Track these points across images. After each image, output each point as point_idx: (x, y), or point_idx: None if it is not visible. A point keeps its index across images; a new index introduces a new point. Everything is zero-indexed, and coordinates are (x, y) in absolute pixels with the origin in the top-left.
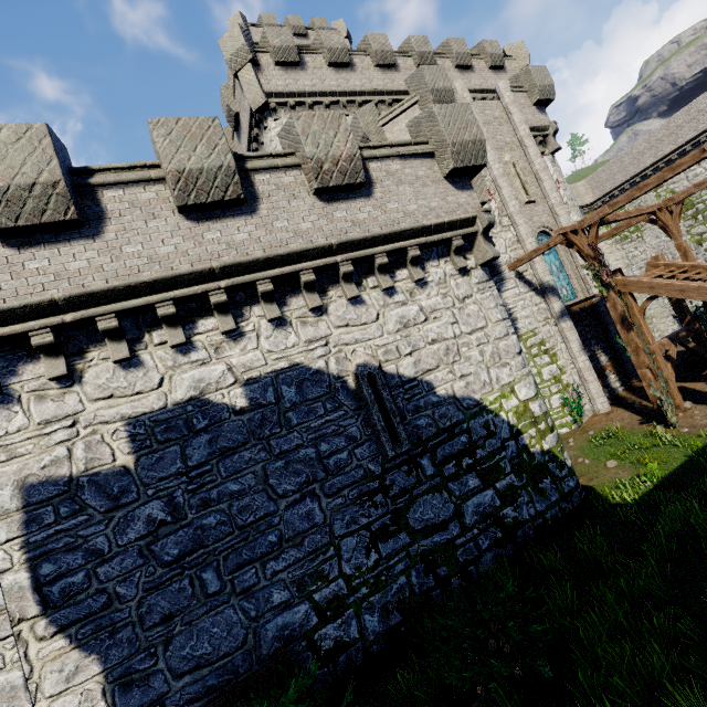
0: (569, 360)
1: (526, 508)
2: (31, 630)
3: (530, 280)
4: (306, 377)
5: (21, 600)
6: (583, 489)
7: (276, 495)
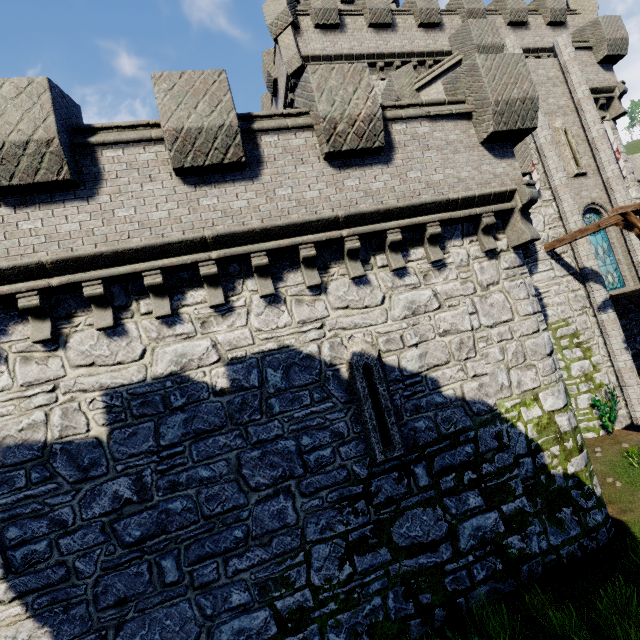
0: (606, 357)
1: (536, 540)
2: None
3: (569, 262)
4: (295, 361)
5: None
6: (612, 524)
7: (248, 487)
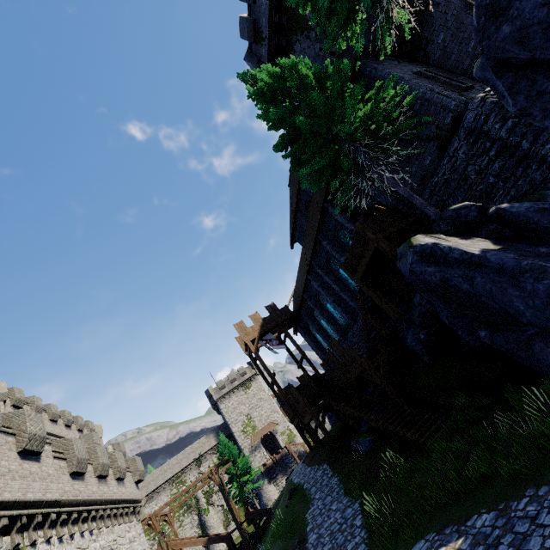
0: None
1: None
2: None
3: None
4: None
5: None
6: None
7: None
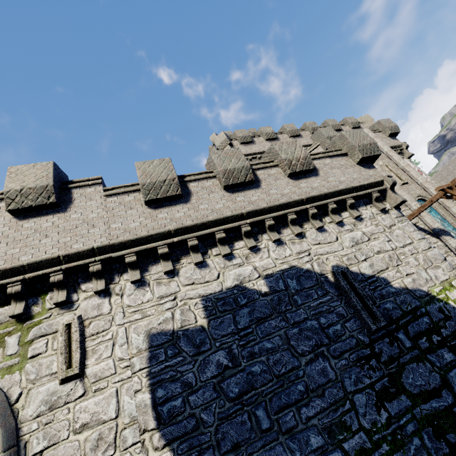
0: None
1: None
2: (150, 440)
3: (423, 227)
4: (301, 274)
5: (145, 414)
6: None
7: (297, 353)
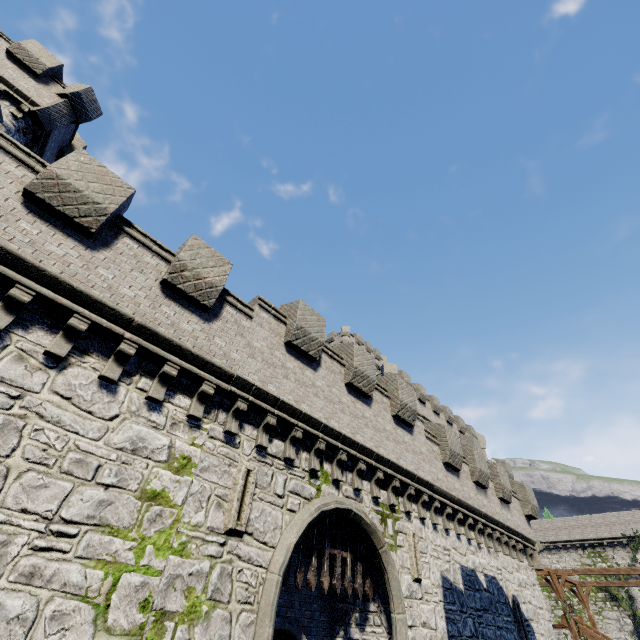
0: None
1: None
2: None
3: None
4: (498, 587)
5: (445, 638)
6: None
7: None
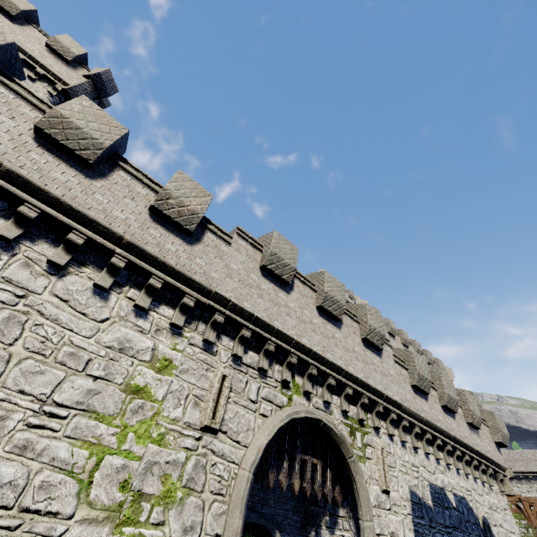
0: None
1: None
2: None
3: None
4: (468, 507)
5: None
6: None
7: None
